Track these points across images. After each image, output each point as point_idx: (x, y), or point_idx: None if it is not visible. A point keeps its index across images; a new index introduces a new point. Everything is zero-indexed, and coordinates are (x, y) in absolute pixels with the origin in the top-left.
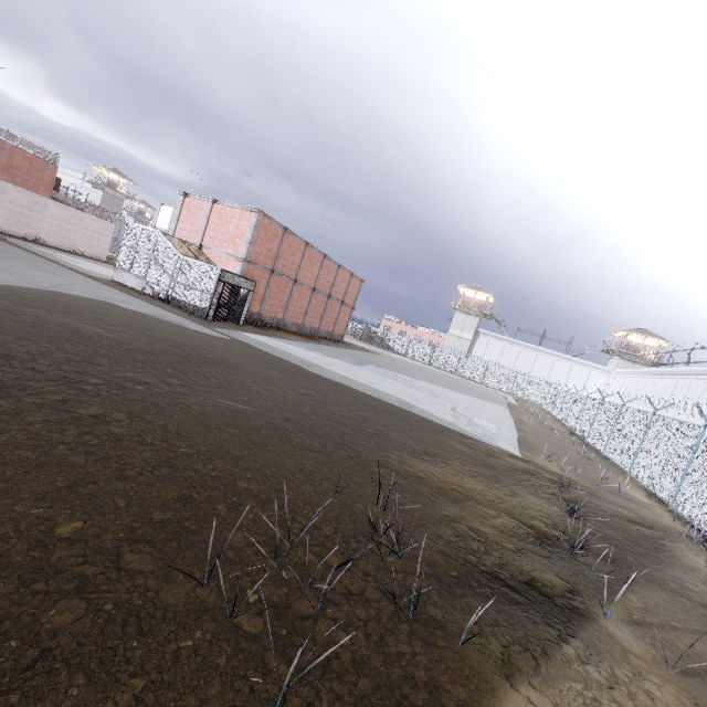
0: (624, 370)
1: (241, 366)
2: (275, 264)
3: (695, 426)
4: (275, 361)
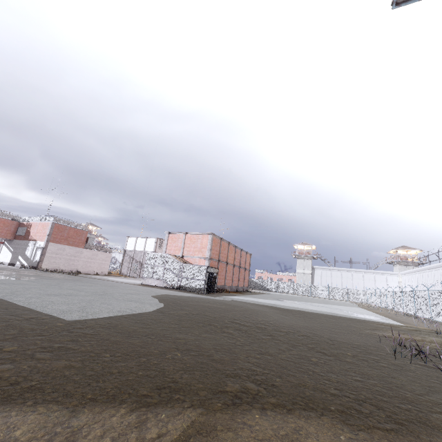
0: (405, 271)
1: (263, 310)
2: (219, 257)
3: None
4: (263, 306)
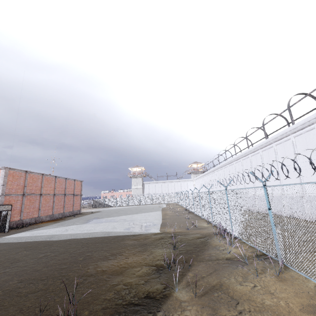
0: (196, 178)
1: None
2: (24, 190)
3: (207, 192)
4: (26, 245)
